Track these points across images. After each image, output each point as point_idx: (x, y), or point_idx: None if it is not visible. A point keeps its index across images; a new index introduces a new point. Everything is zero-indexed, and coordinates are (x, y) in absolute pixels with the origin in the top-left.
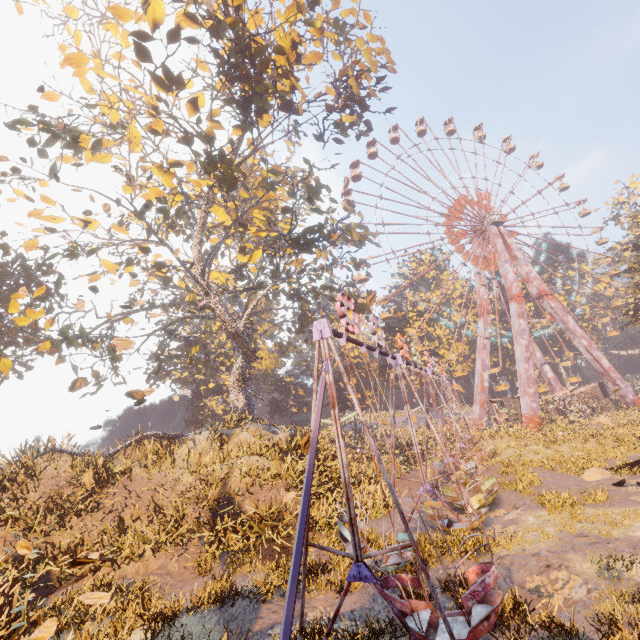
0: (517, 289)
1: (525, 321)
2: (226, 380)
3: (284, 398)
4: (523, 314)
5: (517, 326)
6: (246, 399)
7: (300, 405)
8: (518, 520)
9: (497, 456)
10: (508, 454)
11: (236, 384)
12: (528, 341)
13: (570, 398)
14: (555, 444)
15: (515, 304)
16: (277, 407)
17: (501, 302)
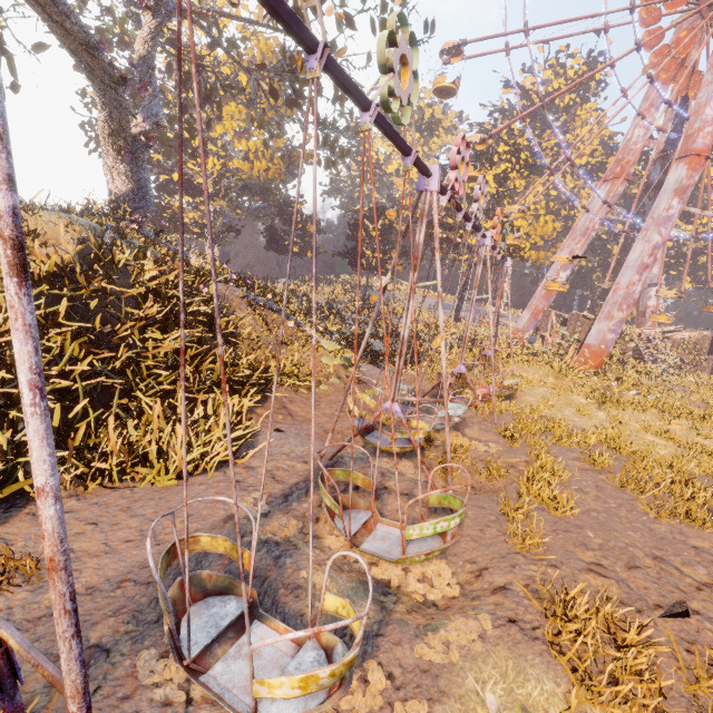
0: (706, 140)
1: (681, 204)
2: (199, 175)
3: (286, 230)
4: (686, 190)
5: (662, 209)
6: (134, 183)
7: (305, 245)
8: (452, 681)
9: (516, 394)
10: (535, 396)
11: (108, 144)
12: (664, 239)
13: (663, 341)
14: (617, 406)
15: (684, 168)
16: (273, 239)
17: (655, 167)
